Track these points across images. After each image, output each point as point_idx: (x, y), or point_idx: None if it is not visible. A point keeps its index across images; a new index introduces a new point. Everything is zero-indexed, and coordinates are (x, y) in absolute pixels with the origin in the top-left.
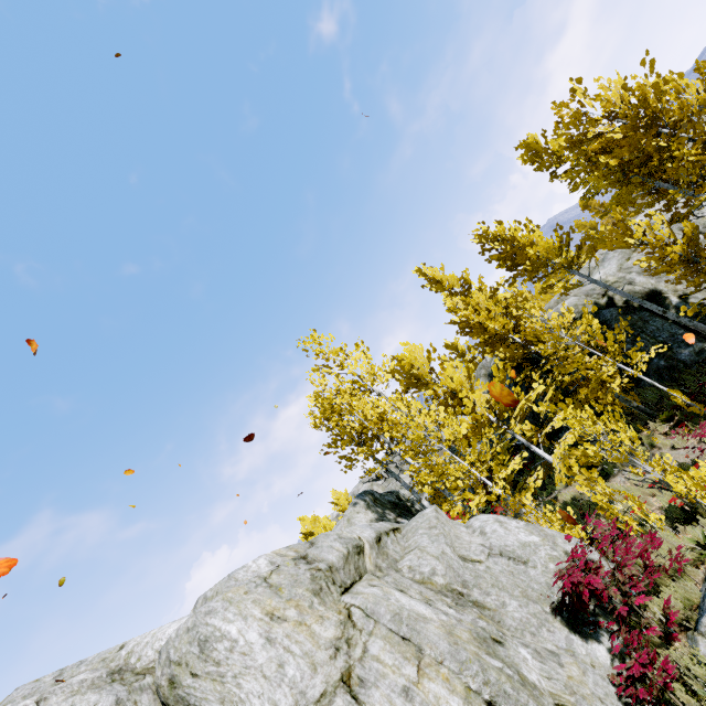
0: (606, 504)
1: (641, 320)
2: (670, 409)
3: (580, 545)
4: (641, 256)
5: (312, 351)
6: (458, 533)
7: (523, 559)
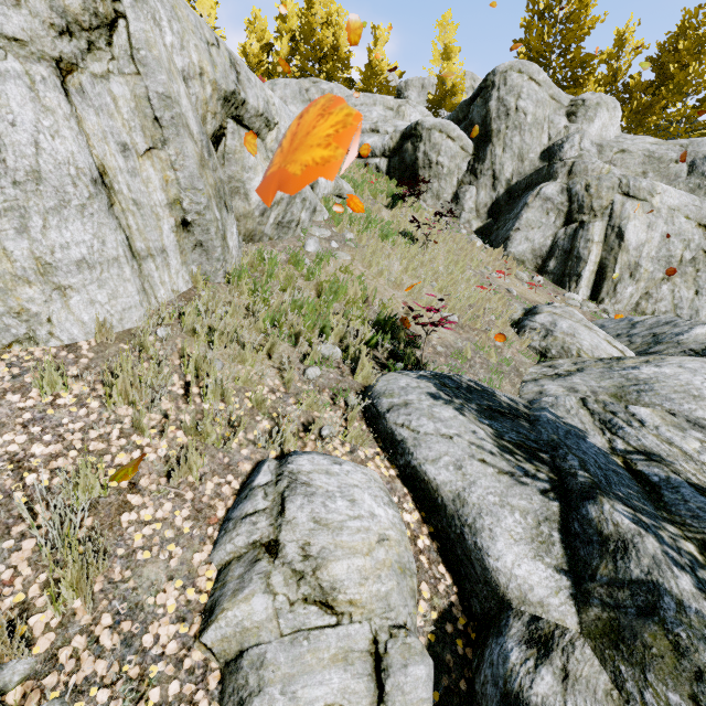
0: None
1: None
2: None
3: None
4: None
5: None
6: None
7: None
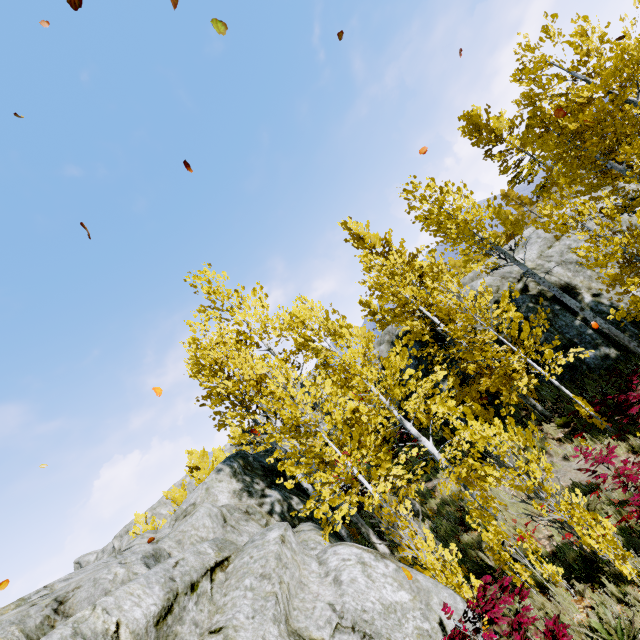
0: (497, 546)
1: (552, 312)
2: (566, 413)
3: (463, 629)
4: (564, 246)
5: (202, 288)
6: (305, 576)
7: (382, 639)
